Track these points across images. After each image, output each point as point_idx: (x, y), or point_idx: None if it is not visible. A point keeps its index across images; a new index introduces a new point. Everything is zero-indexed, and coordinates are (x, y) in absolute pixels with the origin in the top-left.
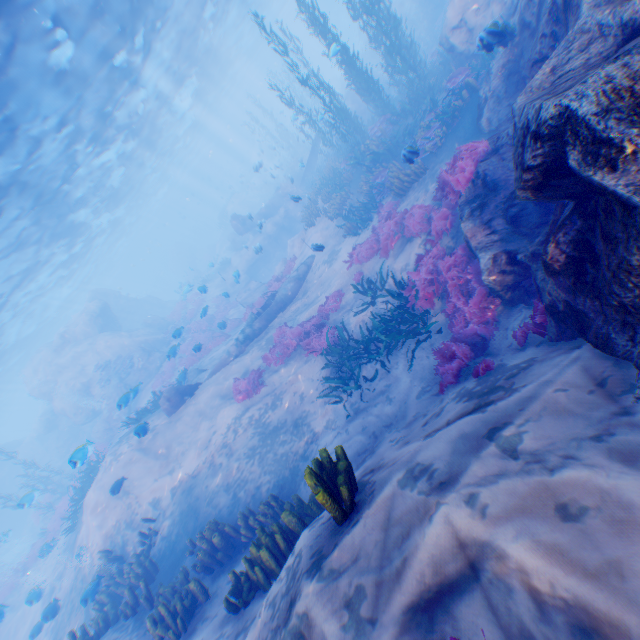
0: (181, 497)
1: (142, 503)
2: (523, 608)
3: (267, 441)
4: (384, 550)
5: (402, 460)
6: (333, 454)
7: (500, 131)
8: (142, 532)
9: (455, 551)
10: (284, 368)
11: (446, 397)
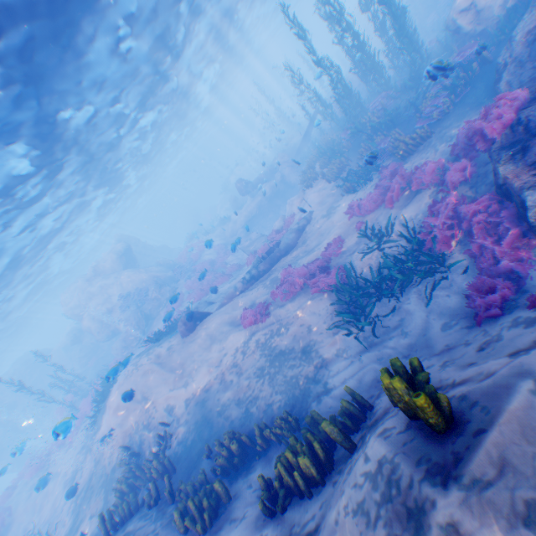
0: (193, 407)
1: (158, 409)
2: None
3: (276, 364)
4: None
5: (504, 373)
6: (347, 379)
7: (534, 84)
8: (159, 433)
9: None
10: (289, 303)
11: (494, 327)
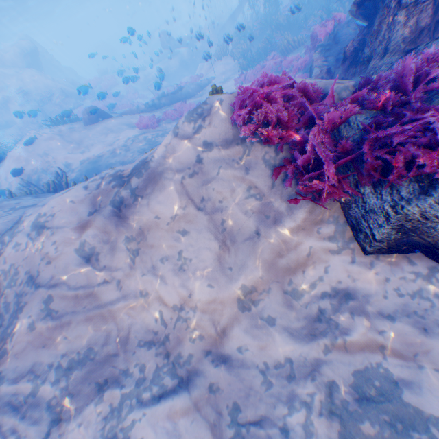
0: (88, 165)
1: (57, 163)
2: None
3: None
4: None
5: None
6: None
7: None
8: (58, 172)
9: None
10: (175, 123)
11: None
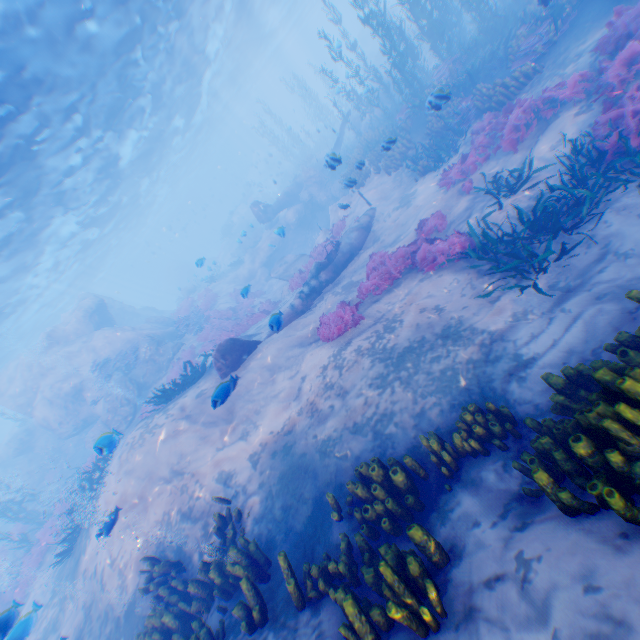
0: (271, 462)
1: (203, 483)
2: None
3: (405, 364)
4: None
5: None
6: (558, 338)
7: None
8: (220, 514)
9: None
10: (387, 296)
11: None
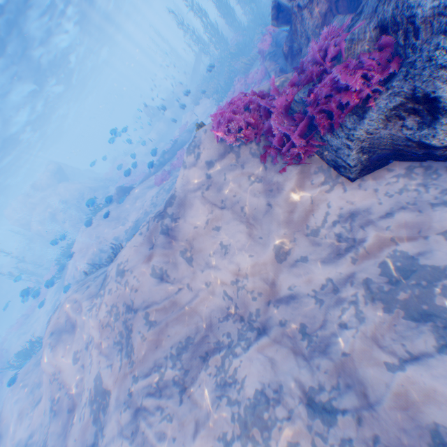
0: (131, 231)
1: (108, 240)
2: None
3: None
4: None
5: None
6: None
7: None
8: (111, 246)
9: None
10: None
11: None
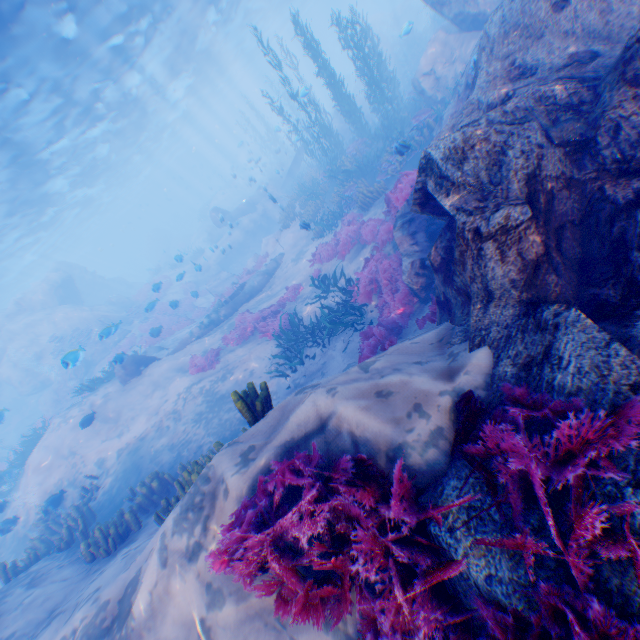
0: (126, 456)
1: (86, 461)
2: (342, 441)
3: (215, 408)
4: (273, 427)
5: None
6: None
7: None
8: (83, 485)
9: (313, 417)
10: (240, 348)
11: None
